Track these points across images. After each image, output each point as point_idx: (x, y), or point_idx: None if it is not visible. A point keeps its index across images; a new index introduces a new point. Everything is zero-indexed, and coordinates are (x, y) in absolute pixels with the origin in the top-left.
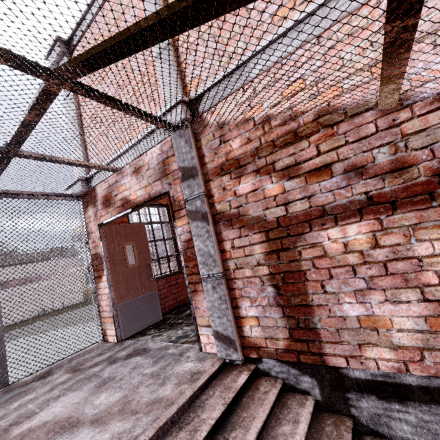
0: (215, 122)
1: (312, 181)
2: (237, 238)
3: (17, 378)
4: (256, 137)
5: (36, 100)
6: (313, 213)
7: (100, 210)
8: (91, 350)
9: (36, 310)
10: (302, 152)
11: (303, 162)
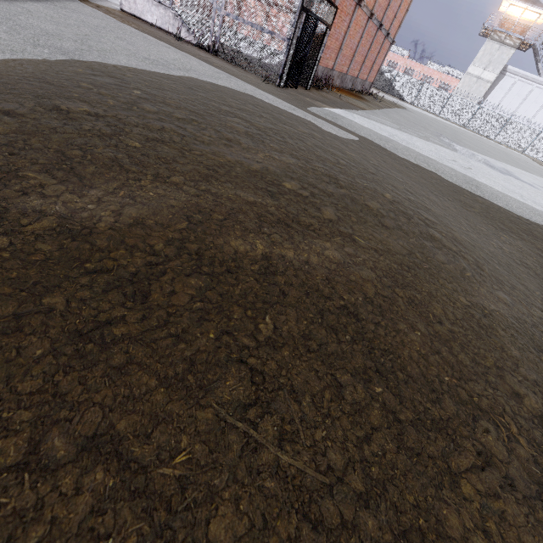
0: None
1: None
2: None
3: None
4: None
5: None
6: None
7: None
8: None
9: None
10: None
11: None
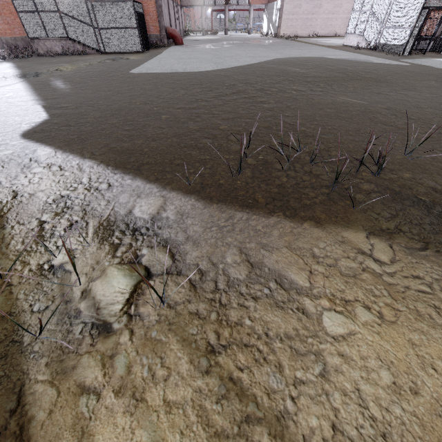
0: None
1: None
2: None
3: None
4: None
5: None
6: None
7: None
8: None
9: (332, 32)
10: None
11: None
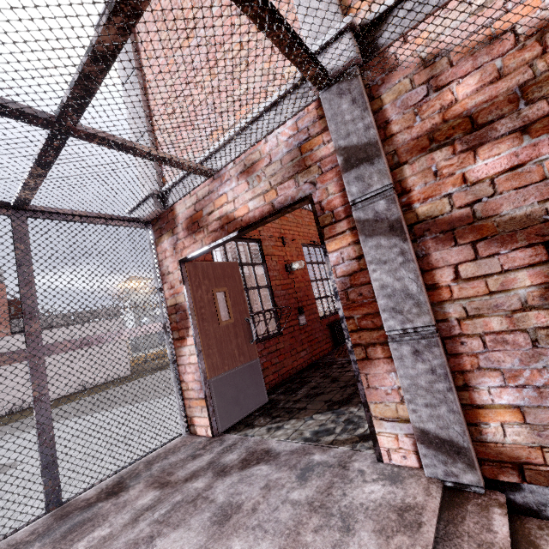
0: (415, 56)
1: None
2: (468, 262)
3: (73, 493)
4: (520, 65)
5: None
6: None
7: (182, 238)
8: (175, 449)
9: (74, 385)
10: None
11: None
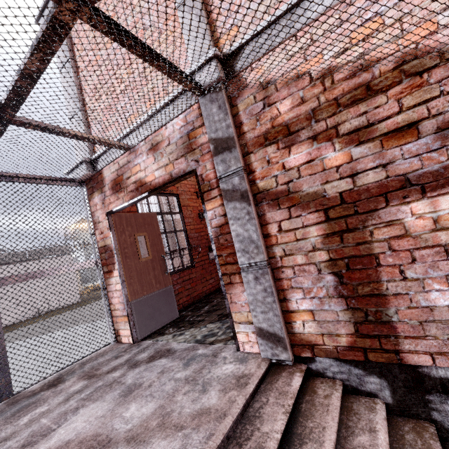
0: (257, 81)
1: (390, 145)
2: (286, 220)
3: (22, 387)
4: (312, 96)
5: (42, 36)
6: (390, 184)
7: (109, 196)
8: (104, 353)
9: (30, 311)
10: (377, 110)
11: (378, 122)
